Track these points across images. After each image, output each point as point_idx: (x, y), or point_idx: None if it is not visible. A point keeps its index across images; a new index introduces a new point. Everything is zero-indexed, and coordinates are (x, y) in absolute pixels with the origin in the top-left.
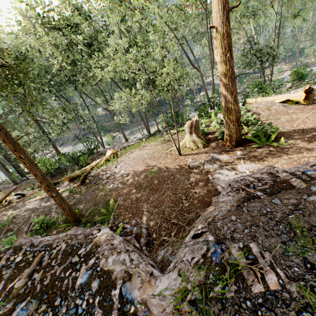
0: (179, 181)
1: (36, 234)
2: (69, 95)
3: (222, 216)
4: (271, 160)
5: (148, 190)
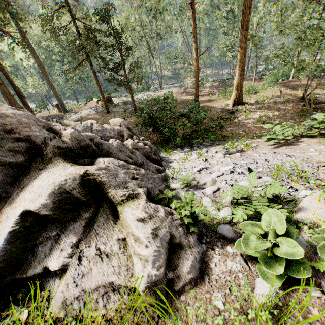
0: None
1: None
2: None
3: None
4: None
5: None
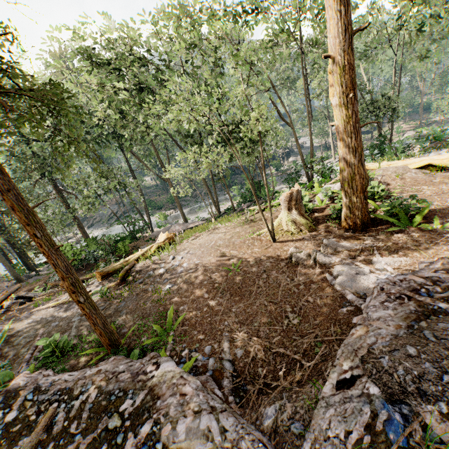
0: (278, 282)
1: (45, 368)
2: (107, 157)
3: (387, 346)
4: (424, 251)
5: (228, 295)
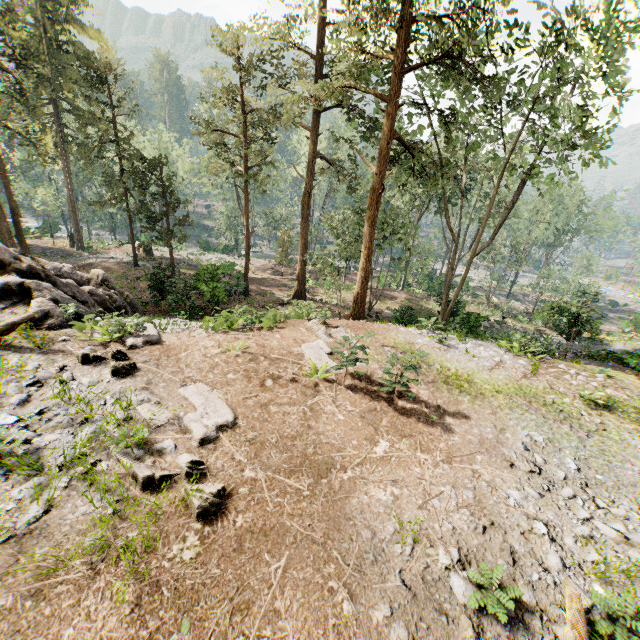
0: None
1: None
2: None
3: None
4: None
5: None
